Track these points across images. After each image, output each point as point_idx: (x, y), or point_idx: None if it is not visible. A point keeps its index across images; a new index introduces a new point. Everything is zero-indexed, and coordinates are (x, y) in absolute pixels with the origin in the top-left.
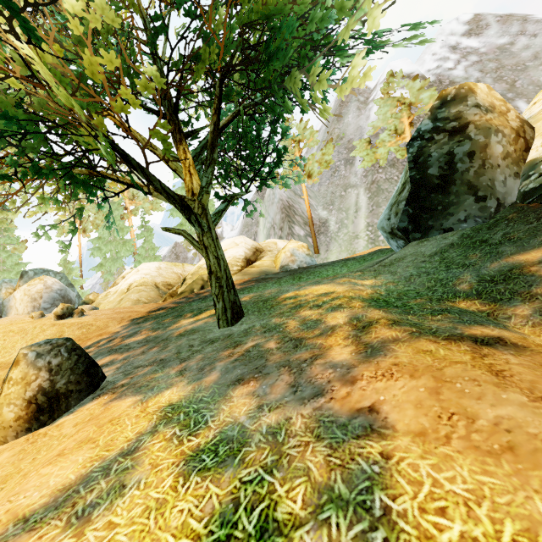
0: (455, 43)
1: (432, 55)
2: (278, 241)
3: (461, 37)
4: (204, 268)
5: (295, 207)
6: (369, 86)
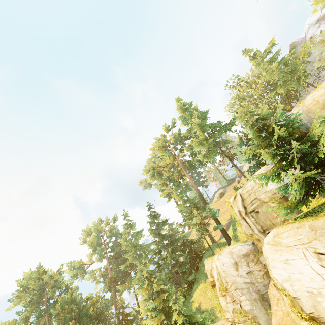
0: None
1: None
2: None
3: None
4: None
5: None
6: (302, 37)
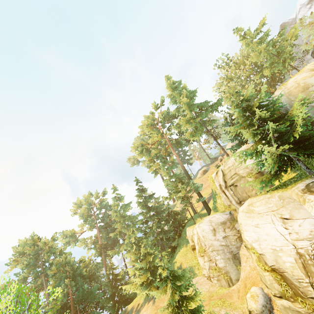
0: None
1: None
2: None
3: None
4: None
5: None
6: (293, 18)
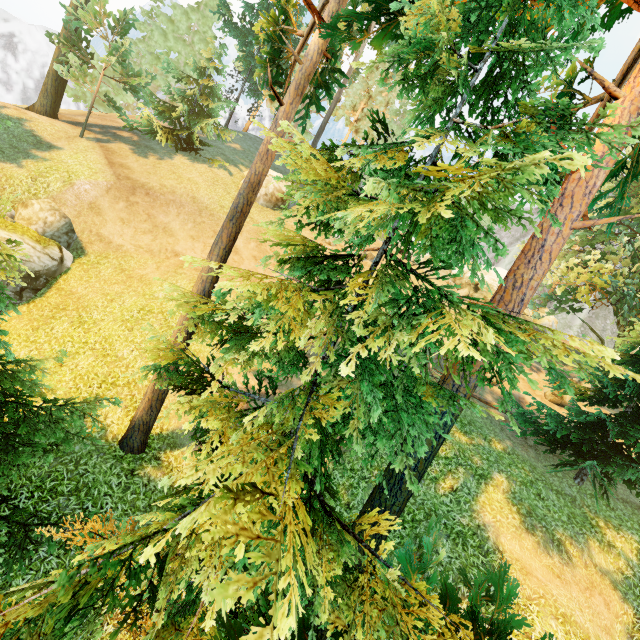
0: None
1: None
2: None
3: None
4: (494, 290)
5: None
6: None
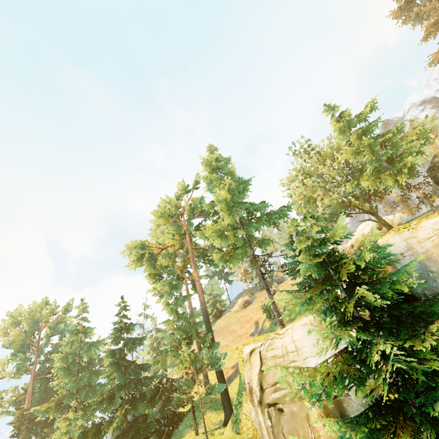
0: None
1: (434, 80)
2: (387, 217)
3: None
4: (359, 238)
5: (387, 198)
6: (399, 117)
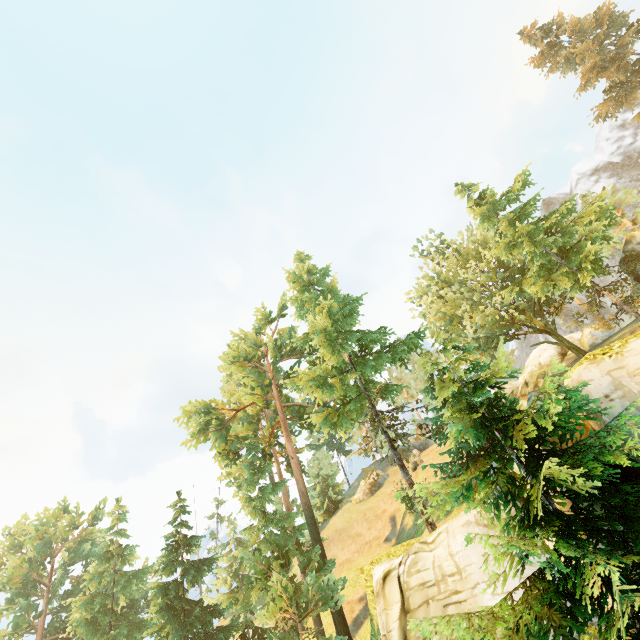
0: (621, 122)
1: (606, 141)
2: (572, 335)
3: (624, 114)
4: (535, 371)
5: (567, 308)
6: (565, 193)
